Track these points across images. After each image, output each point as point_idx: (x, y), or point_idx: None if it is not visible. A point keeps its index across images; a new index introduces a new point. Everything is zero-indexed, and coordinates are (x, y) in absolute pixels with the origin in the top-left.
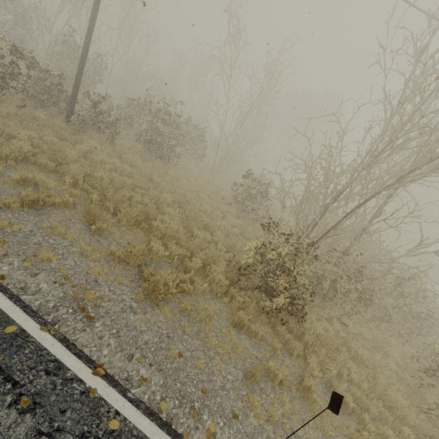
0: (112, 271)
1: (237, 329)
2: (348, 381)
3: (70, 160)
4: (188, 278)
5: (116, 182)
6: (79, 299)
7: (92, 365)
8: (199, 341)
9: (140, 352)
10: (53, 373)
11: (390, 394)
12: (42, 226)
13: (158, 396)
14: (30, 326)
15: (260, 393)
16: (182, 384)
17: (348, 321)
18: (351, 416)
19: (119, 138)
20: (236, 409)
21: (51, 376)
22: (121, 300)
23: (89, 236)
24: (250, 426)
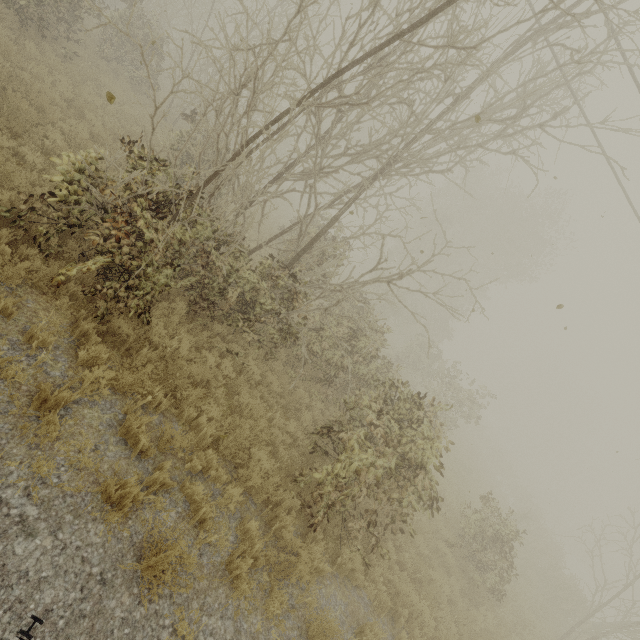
0: None
1: None
2: (191, 427)
3: None
4: None
5: None
6: None
7: None
8: None
9: None
10: None
11: (253, 451)
12: None
13: None
14: None
15: None
16: None
17: (254, 361)
18: (145, 463)
19: None
20: None
21: None
22: None
23: None
24: None
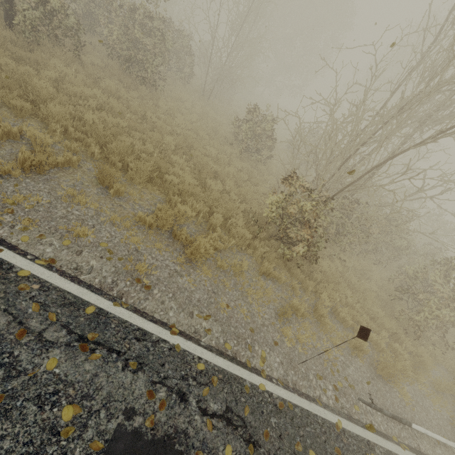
0: (146, 238)
1: (264, 277)
2: (345, 304)
3: (46, 97)
4: (216, 236)
5: (113, 128)
6: (130, 271)
7: (167, 327)
8: (238, 292)
9: (197, 309)
10: (142, 339)
11: (373, 309)
12: (58, 194)
13: (221, 340)
14: (104, 304)
15: (289, 324)
16: (235, 328)
17: (345, 257)
18: (348, 328)
19: (83, 51)
20: (275, 338)
21: (141, 342)
22: (166, 266)
23: (110, 202)
24: (286, 348)
